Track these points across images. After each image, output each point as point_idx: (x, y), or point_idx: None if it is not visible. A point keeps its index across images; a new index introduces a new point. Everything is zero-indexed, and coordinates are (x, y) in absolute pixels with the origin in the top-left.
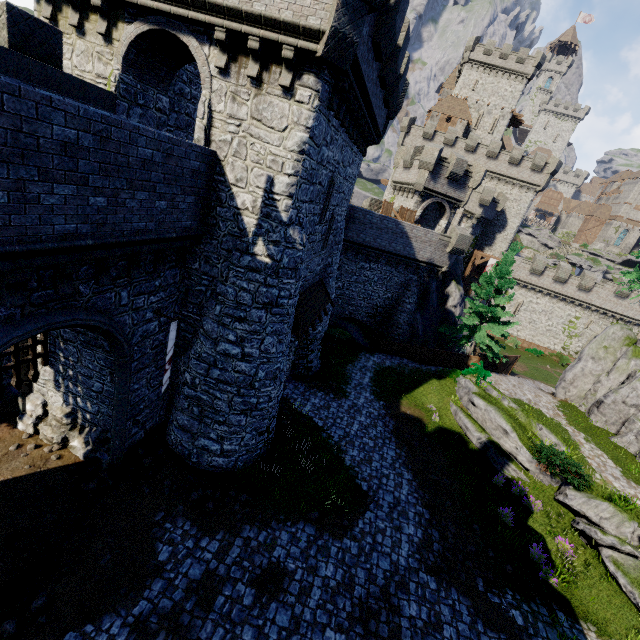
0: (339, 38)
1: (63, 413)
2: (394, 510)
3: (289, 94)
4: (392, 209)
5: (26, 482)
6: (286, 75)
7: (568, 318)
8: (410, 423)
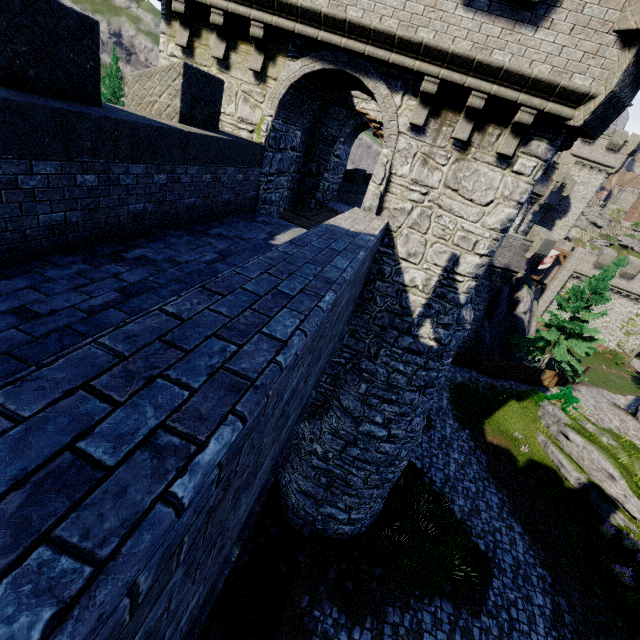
0: (610, 103)
1: None
2: (517, 575)
3: (505, 162)
4: None
5: None
6: (509, 140)
7: (628, 315)
8: (500, 456)
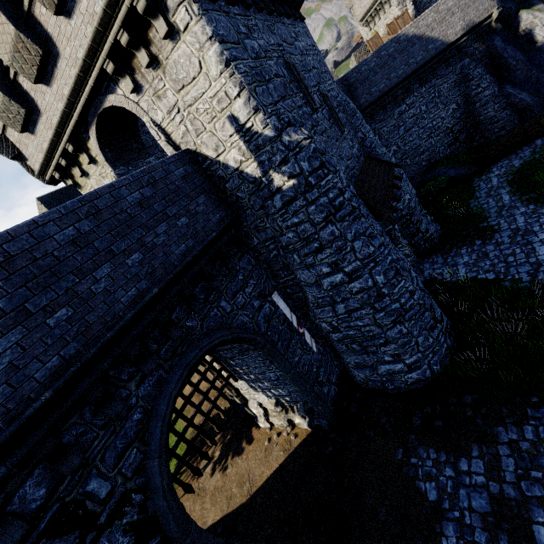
0: None
1: (272, 405)
2: None
3: (175, 35)
4: (380, 39)
5: (288, 465)
6: (159, 24)
7: None
8: None
